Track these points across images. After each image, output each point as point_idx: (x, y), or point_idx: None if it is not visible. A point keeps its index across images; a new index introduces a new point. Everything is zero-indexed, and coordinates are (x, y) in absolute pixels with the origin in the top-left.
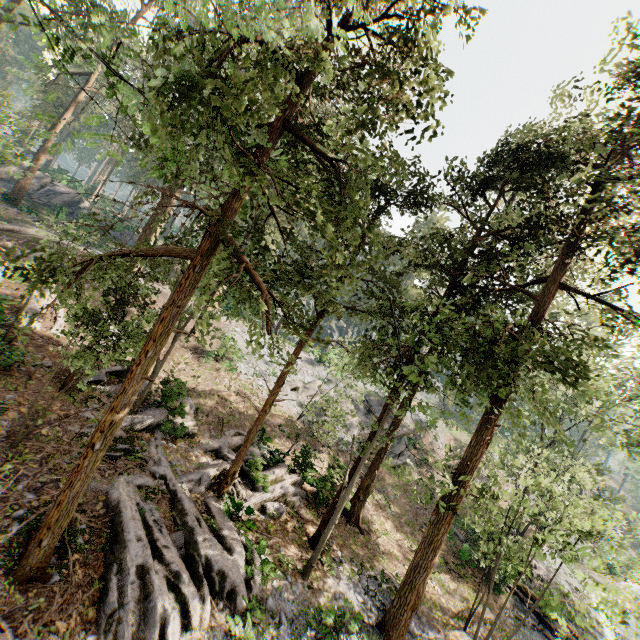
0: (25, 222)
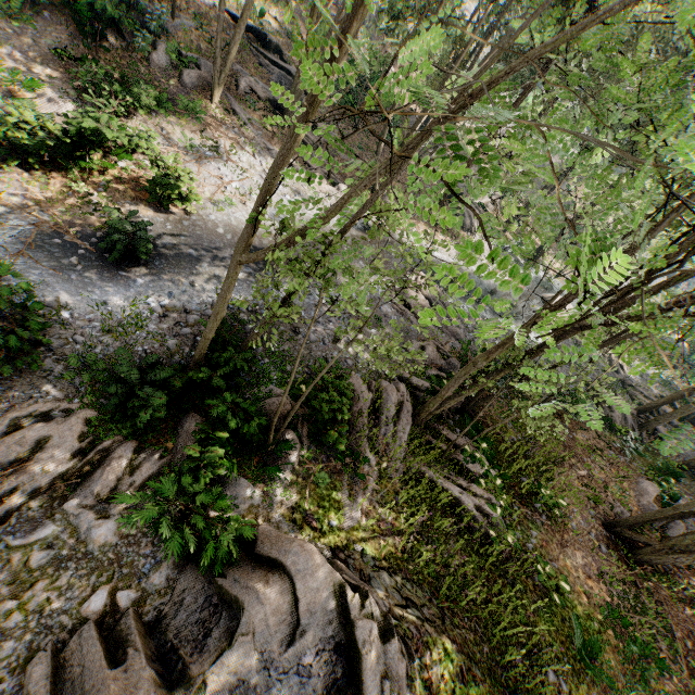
0: None
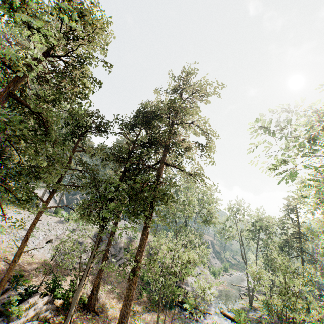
0: None
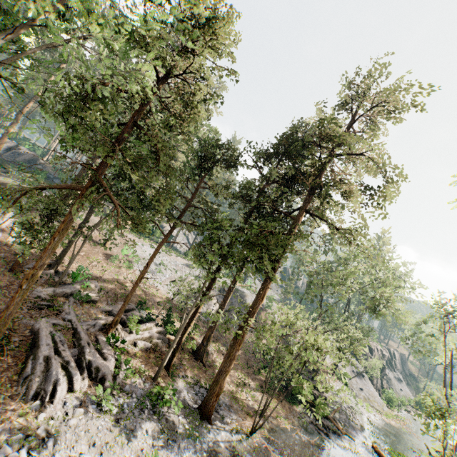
0: None
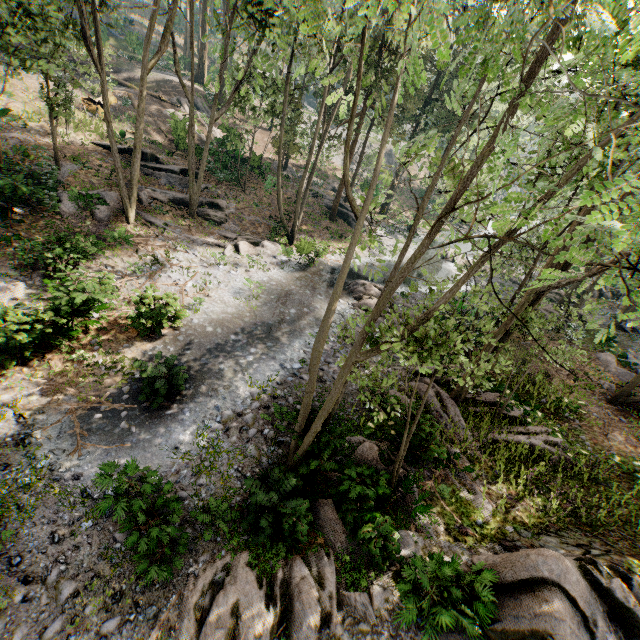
0: (122, 65)
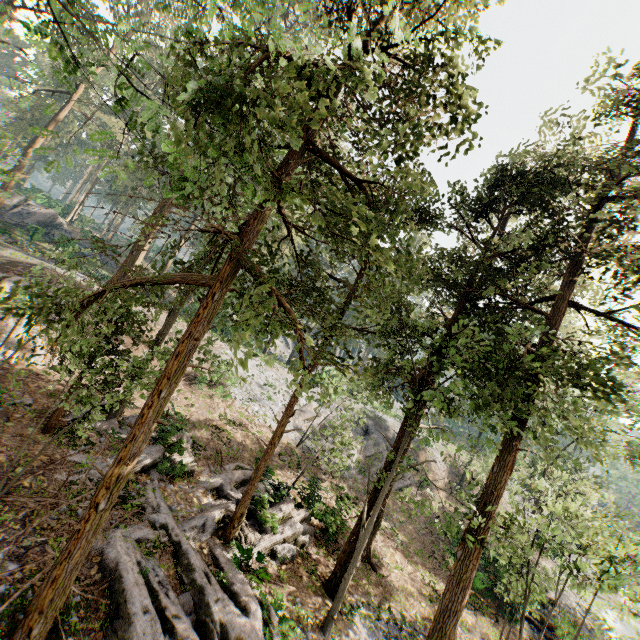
0: None
